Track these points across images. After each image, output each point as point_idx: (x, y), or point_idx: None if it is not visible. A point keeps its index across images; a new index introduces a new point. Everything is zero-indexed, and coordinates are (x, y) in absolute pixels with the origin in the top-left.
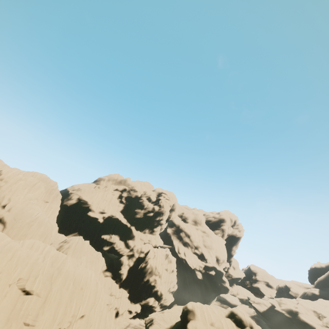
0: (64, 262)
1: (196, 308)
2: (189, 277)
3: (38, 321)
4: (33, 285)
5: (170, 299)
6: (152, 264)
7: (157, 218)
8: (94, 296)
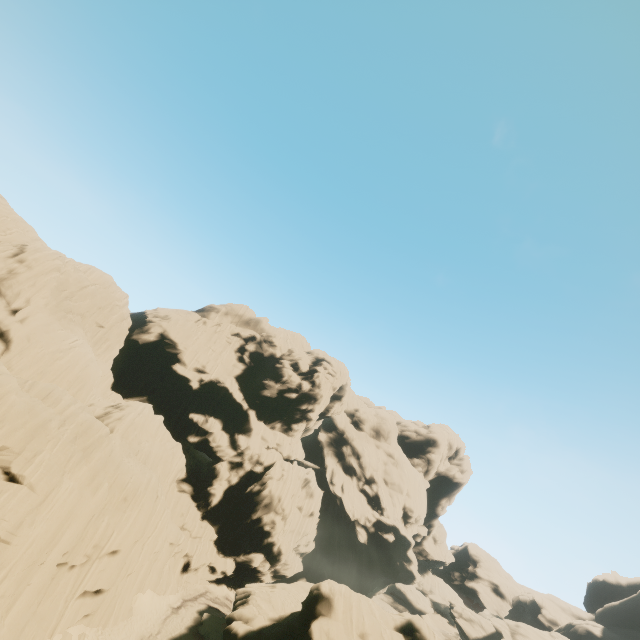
0: (101, 440)
1: (337, 594)
2: (341, 535)
3: (18, 535)
4: (26, 466)
5: (296, 566)
6: (273, 491)
7: (302, 405)
8: (146, 521)
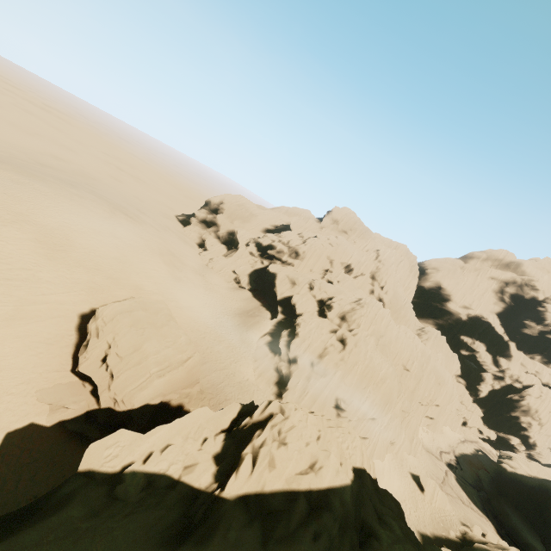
0: (429, 357)
1: None
2: None
3: (415, 391)
4: (411, 366)
5: (550, 459)
6: (531, 404)
7: None
8: (450, 397)
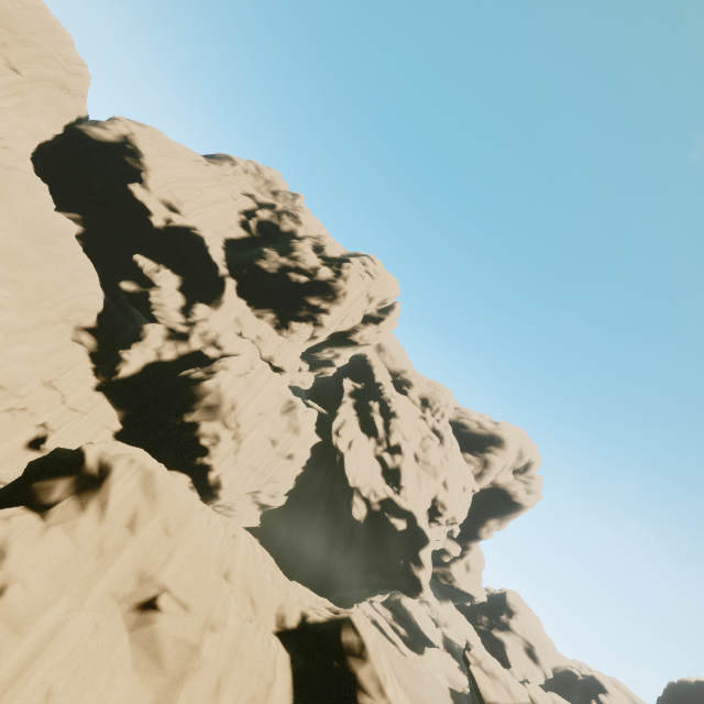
0: None
1: (112, 472)
2: (331, 502)
3: None
4: None
5: (247, 517)
6: (224, 388)
7: (312, 297)
8: None
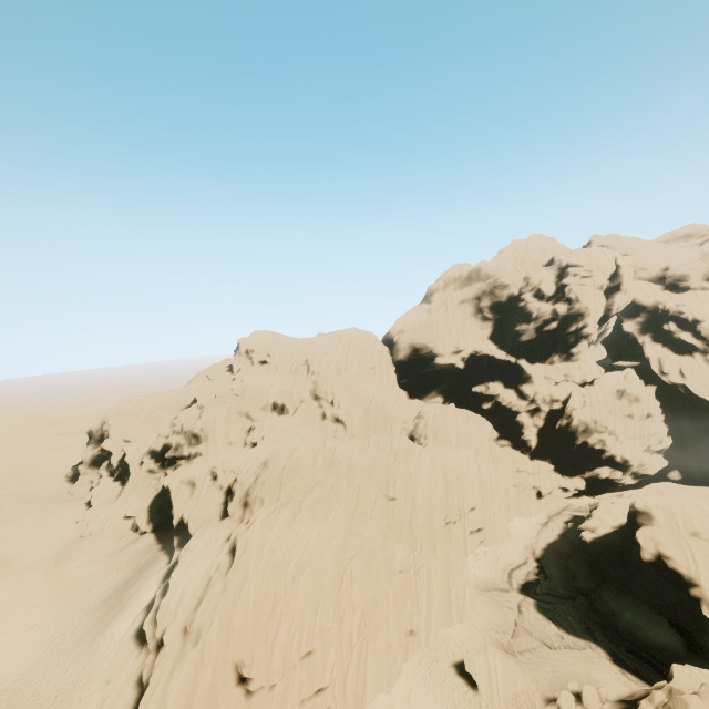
0: (420, 456)
1: (652, 508)
2: (706, 419)
3: (414, 523)
4: (395, 491)
5: (656, 464)
6: (583, 419)
7: (569, 328)
8: (480, 486)
